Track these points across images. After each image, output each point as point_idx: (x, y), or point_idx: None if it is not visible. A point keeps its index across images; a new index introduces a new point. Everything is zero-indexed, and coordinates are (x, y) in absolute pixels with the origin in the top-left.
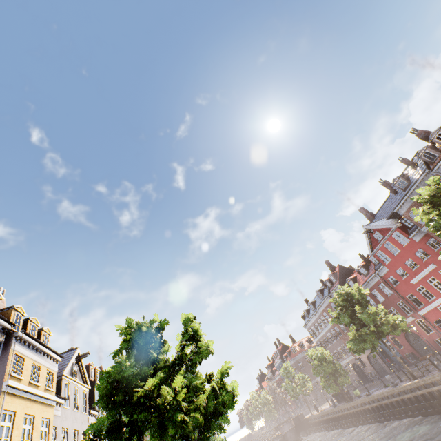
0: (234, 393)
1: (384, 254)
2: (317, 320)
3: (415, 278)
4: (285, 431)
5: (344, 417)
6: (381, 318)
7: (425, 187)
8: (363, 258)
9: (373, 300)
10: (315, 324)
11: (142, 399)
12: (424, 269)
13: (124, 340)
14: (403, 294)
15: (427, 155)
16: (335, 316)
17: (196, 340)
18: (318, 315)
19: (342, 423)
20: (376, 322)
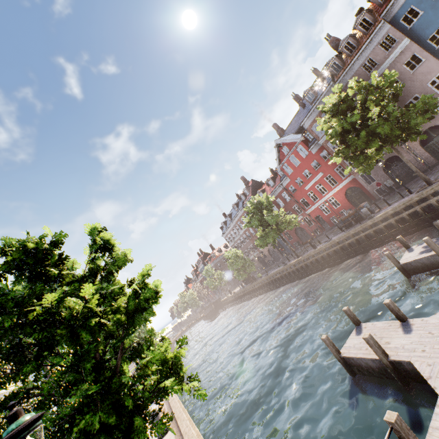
0: (158, 290)
1: (288, 167)
2: (232, 229)
3: (308, 185)
4: (207, 312)
5: (249, 293)
6: (281, 218)
7: (330, 95)
8: (272, 172)
9: (277, 206)
10: (231, 232)
11: (41, 316)
12: (315, 177)
13: (5, 264)
14: (298, 199)
15: (334, 66)
16: (247, 222)
17: (109, 250)
18: (233, 224)
19: (248, 297)
20: (278, 222)
